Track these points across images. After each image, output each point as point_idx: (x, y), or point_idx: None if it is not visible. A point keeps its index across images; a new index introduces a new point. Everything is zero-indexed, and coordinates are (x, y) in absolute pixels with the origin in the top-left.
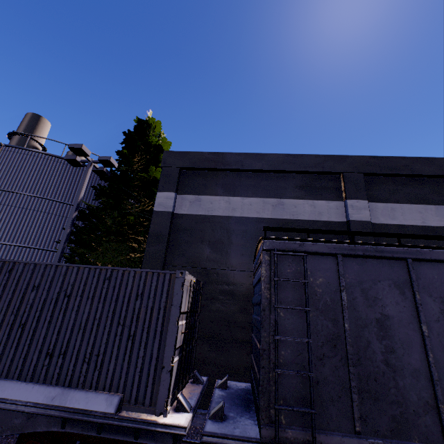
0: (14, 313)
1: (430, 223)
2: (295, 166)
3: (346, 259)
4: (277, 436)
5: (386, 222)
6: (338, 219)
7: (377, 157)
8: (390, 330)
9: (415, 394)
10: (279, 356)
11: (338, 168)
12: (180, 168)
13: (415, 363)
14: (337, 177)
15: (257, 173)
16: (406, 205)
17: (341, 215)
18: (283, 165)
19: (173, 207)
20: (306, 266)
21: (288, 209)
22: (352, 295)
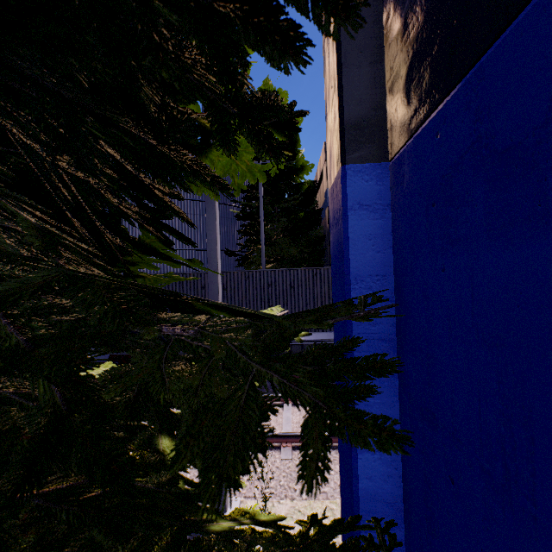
0: (331, 298)
1: None
2: None
3: None
4: None
5: None
6: None
7: None
8: None
9: None
10: None
11: None
12: None
13: None
14: None
15: None
16: None
17: None
18: None
19: None
20: None
21: None
22: None
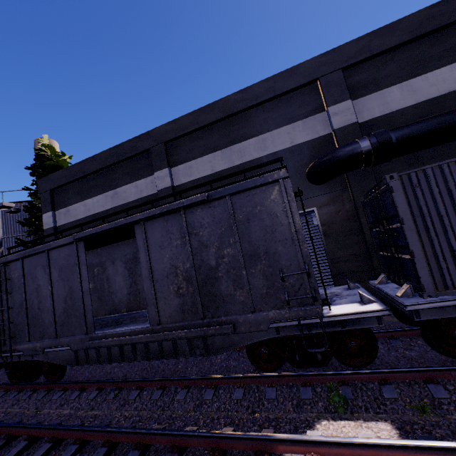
0: None
1: (217, 169)
2: (117, 157)
3: (25, 259)
4: (0, 349)
5: (186, 181)
6: (153, 192)
7: (172, 122)
8: (41, 292)
9: (48, 320)
10: (5, 317)
11: (145, 146)
12: (50, 191)
13: (48, 306)
14: (150, 154)
15: (98, 173)
16: (199, 159)
17: (155, 187)
18: (109, 160)
19: (54, 222)
20: (4, 270)
21: (121, 196)
22: (28, 278)
